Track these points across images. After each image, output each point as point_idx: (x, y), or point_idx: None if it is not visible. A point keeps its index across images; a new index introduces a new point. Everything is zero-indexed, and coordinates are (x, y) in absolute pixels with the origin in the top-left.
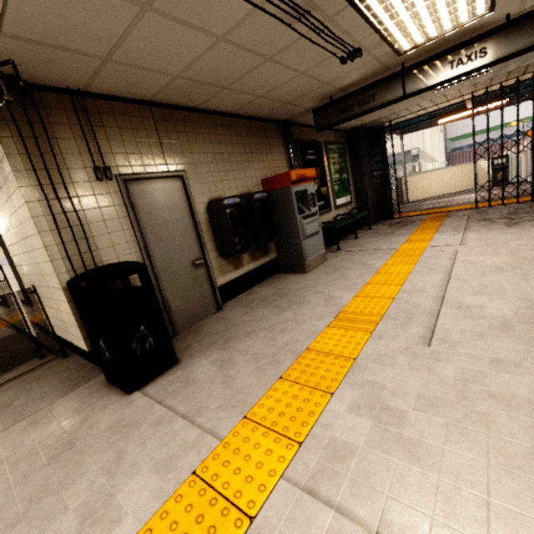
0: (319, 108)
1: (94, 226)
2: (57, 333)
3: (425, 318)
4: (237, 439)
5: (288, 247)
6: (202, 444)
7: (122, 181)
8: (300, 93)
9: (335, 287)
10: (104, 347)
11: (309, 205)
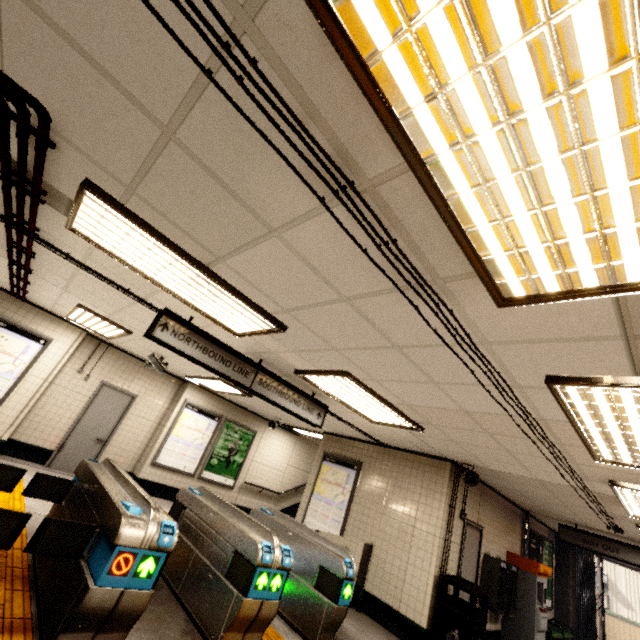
0: (565, 526)
1: (451, 544)
2: (368, 588)
3: None
4: None
5: (517, 628)
6: None
7: (466, 523)
8: (560, 515)
9: None
10: (458, 637)
11: (541, 598)
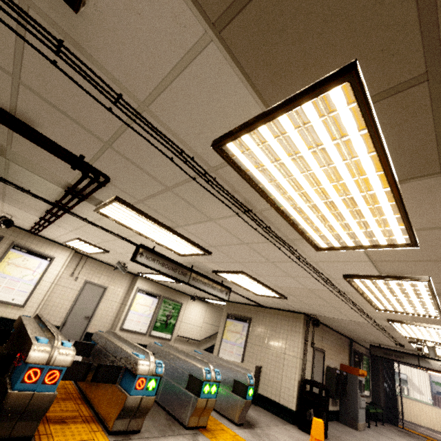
0: (373, 346)
1: (306, 362)
2: (260, 392)
3: None
4: None
5: (348, 408)
6: None
7: (314, 349)
8: (370, 339)
9: None
10: (313, 413)
11: (361, 389)
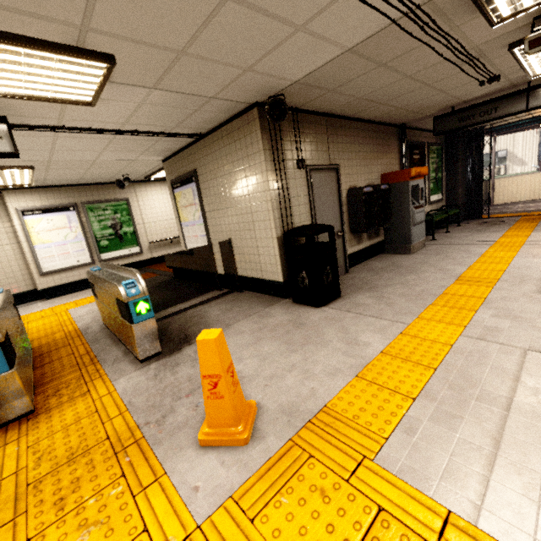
0: (440, 116)
1: (293, 200)
2: (240, 274)
3: (536, 282)
4: (419, 324)
5: (396, 232)
6: (396, 325)
7: (308, 170)
8: (431, 105)
9: (445, 263)
10: (306, 276)
11: (418, 198)
